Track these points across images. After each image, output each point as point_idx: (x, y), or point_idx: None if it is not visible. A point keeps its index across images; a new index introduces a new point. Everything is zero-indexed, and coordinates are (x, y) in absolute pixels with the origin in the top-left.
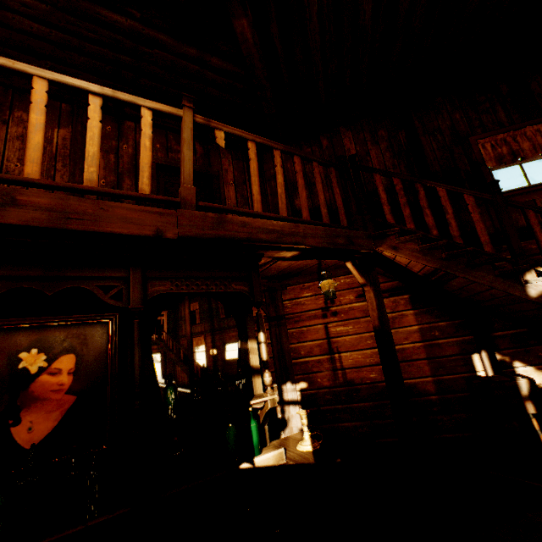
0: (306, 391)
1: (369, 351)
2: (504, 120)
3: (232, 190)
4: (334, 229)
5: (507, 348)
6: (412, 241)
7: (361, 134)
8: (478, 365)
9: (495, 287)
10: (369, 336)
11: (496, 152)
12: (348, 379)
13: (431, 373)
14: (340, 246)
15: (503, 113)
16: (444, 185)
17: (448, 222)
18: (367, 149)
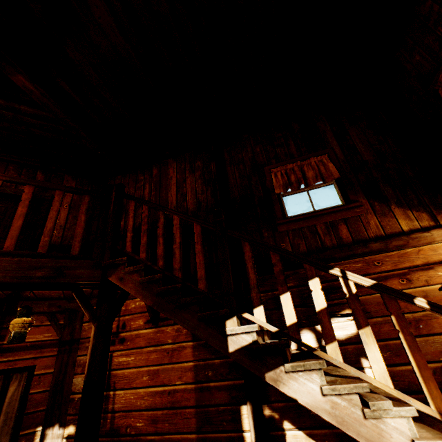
0: (72, 439)
1: (143, 390)
2: (294, 152)
3: (65, 211)
4: (36, 260)
5: (278, 400)
6: (137, 272)
7: (183, 164)
8: (246, 421)
9: (197, 335)
10: (147, 371)
11: (284, 179)
12: (115, 427)
13: (196, 428)
14: (36, 279)
15: (294, 146)
16: (179, 213)
17: (174, 252)
18: (185, 177)
